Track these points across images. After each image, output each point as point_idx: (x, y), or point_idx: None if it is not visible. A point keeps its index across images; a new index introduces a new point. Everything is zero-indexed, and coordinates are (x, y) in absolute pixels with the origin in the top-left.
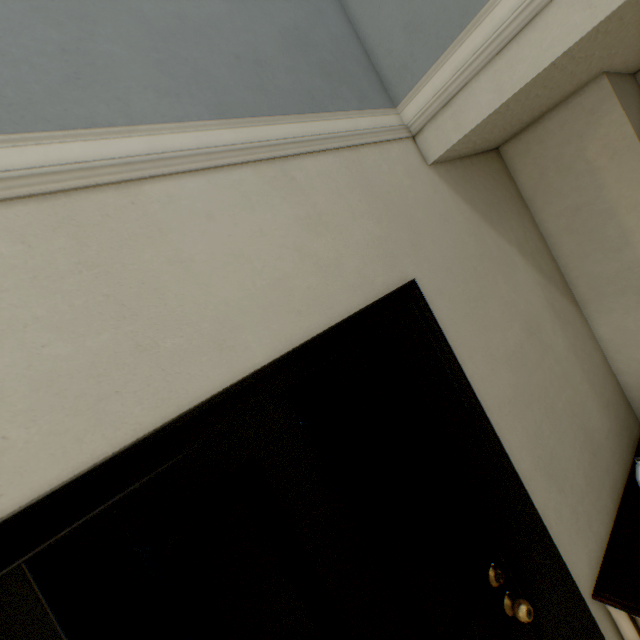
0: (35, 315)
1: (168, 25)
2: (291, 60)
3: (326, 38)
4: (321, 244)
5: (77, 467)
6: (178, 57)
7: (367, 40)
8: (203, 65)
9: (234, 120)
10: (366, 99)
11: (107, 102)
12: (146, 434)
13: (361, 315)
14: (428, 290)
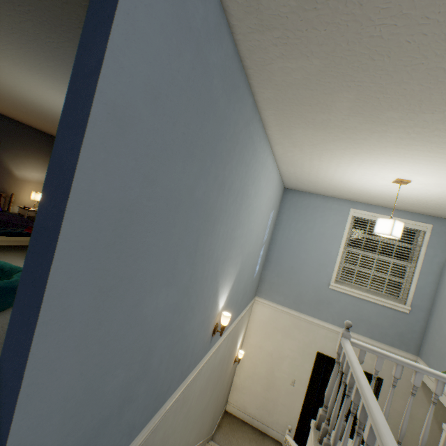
0: (335, 343)
1: (373, 324)
2: (394, 336)
3: (409, 336)
4: (370, 361)
5: (328, 355)
6: (370, 328)
7: (422, 342)
8: (374, 331)
9: (372, 339)
10: (408, 350)
11: (356, 330)
12: (334, 358)
13: (366, 372)
14: (385, 382)
